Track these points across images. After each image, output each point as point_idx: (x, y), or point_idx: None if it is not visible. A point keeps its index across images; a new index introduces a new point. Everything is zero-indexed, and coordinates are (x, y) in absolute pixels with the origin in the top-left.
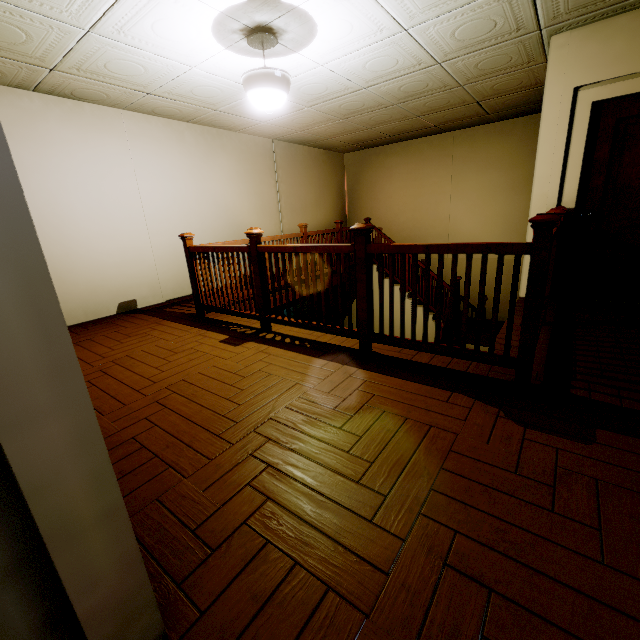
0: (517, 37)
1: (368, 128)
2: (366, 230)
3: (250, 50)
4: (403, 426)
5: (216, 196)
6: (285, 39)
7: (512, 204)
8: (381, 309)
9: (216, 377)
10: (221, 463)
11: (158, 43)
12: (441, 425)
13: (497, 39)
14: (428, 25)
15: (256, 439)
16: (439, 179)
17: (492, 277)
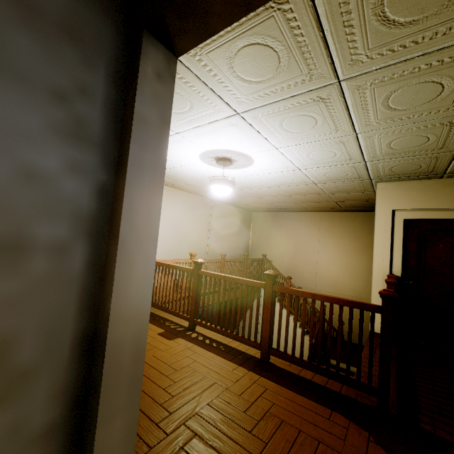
0: (358, 180)
1: (270, 203)
2: (274, 276)
3: (216, 164)
4: (298, 438)
5: (171, 227)
6: (236, 163)
7: (358, 261)
8: (279, 331)
9: (155, 366)
10: (159, 452)
11: (169, 155)
12: (327, 442)
13: (348, 179)
14: (312, 169)
15: (186, 432)
16: (311, 237)
17: (347, 308)
